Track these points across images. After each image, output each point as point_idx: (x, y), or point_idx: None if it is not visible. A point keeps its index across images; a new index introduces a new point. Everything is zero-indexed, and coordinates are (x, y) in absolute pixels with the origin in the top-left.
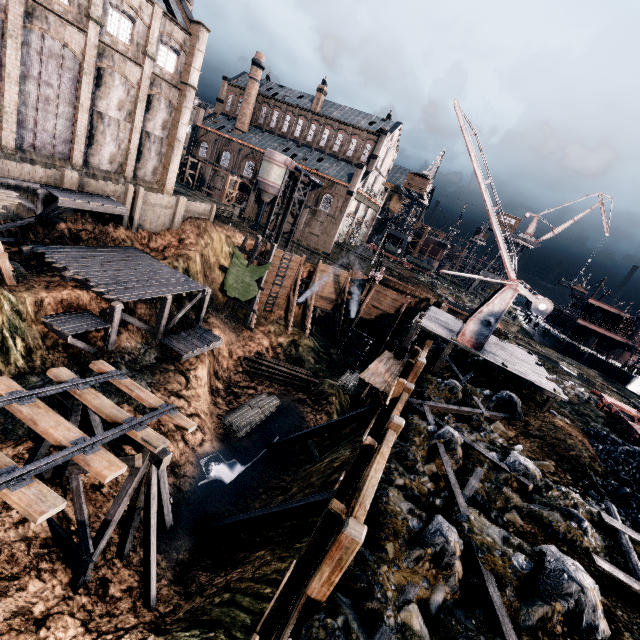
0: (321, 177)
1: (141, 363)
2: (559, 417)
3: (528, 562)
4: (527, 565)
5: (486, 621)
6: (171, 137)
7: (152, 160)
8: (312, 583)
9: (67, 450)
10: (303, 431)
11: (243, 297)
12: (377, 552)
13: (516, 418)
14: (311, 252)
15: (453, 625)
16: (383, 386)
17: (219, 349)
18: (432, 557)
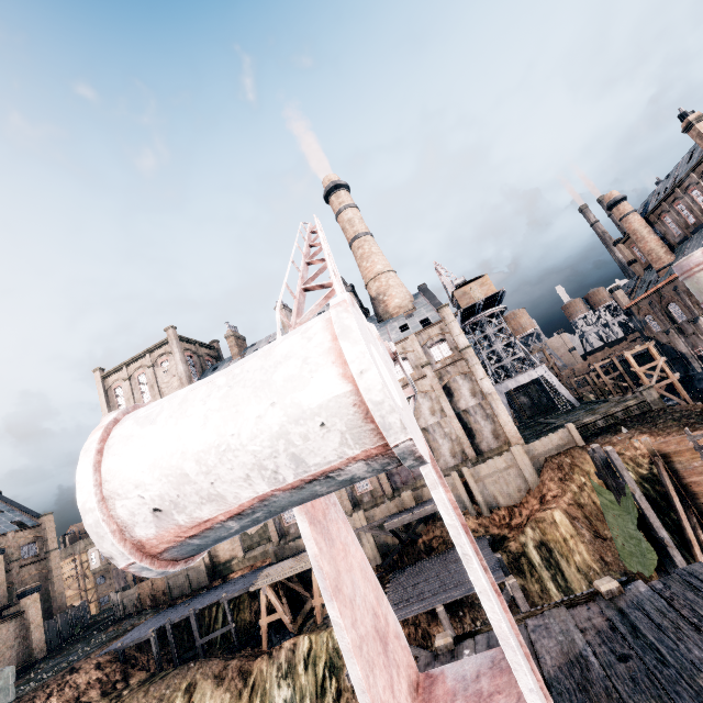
0: None
1: None
2: None
3: None
4: None
5: None
6: (484, 396)
7: (485, 427)
8: None
9: None
10: None
11: (644, 569)
12: None
13: None
14: None
15: None
16: None
17: None
18: None
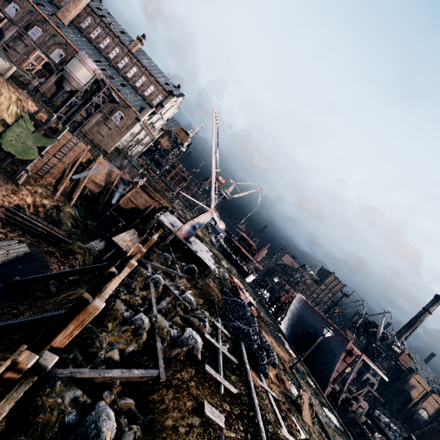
0: (120, 97)
1: None
2: (212, 282)
3: (178, 333)
4: (177, 334)
5: (151, 357)
6: None
7: None
8: (57, 337)
9: None
10: (48, 273)
11: (19, 155)
12: (102, 327)
13: (193, 279)
14: (94, 145)
15: (134, 360)
16: (126, 248)
17: None
18: (133, 330)
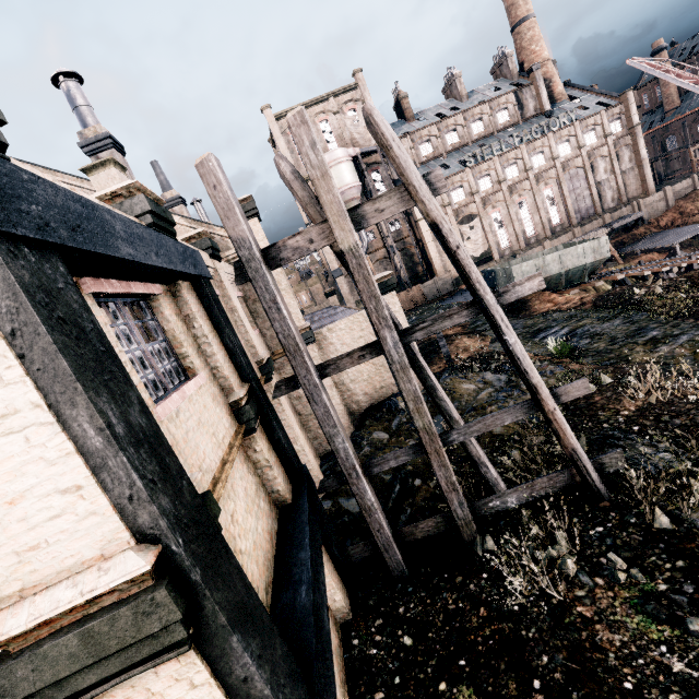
0: None
1: None
2: None
3: None
4: None
5: None
6: (637, 162)
7: (632, 184)
8: None
9: None
10: None
11: None
12: None
13: None
14: None
15: None
16: None
17: None
18: None
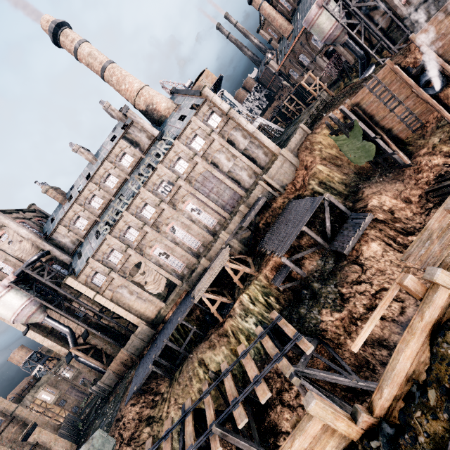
0: None
1: (326, 272)
2: None
3: None
4: None
5: None
6: (251, 135)
7: (259, 153)
8: None
9: (249, 386)
10: None
11: (369, 158)
12: None
13: None
14: None
15: None
16: (440, 258)
17: (389, 209)
18: None
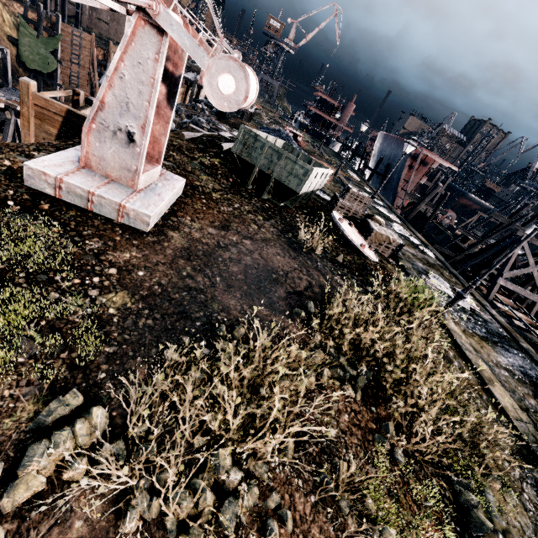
0: None
1: None
2: (249, 123)
3: (187, 120)
4: (187, 121)
5: None
6: None
7: None
8: None
9: None
10: None
11: (44, 70)
12: None
13: (225, 119)
14: (105, 42)
15: None
16: None
17: None
18: None
